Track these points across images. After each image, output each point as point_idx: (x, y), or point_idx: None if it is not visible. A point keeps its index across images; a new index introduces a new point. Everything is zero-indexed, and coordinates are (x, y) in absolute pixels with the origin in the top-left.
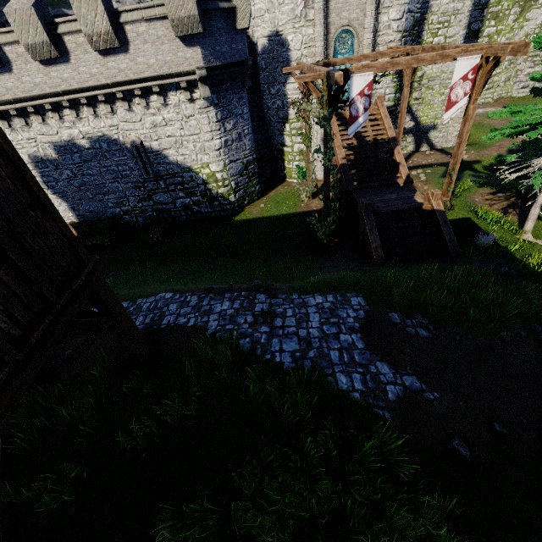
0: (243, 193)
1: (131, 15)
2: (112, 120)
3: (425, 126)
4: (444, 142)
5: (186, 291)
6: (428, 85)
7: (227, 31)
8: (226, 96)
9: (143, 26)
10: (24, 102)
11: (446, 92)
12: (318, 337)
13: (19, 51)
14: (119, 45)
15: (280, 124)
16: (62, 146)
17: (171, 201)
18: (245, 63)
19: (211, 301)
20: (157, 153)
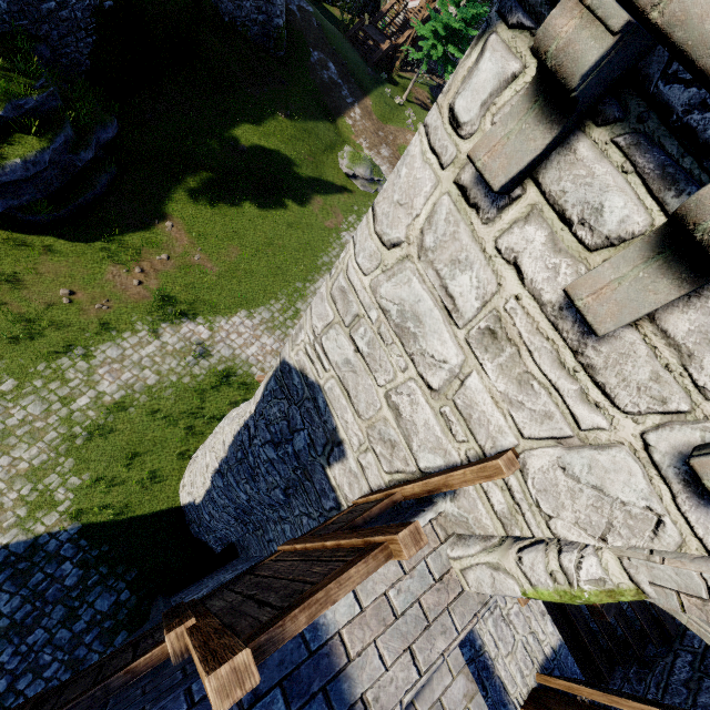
0: None
1: None
2: None
3: None
4: None
5: None
6: None
7: None
8: None
9: None
10: None
11: None
12: None
13: None
14: None
15: None
16: None
17: None
18: None
19: None
20: None
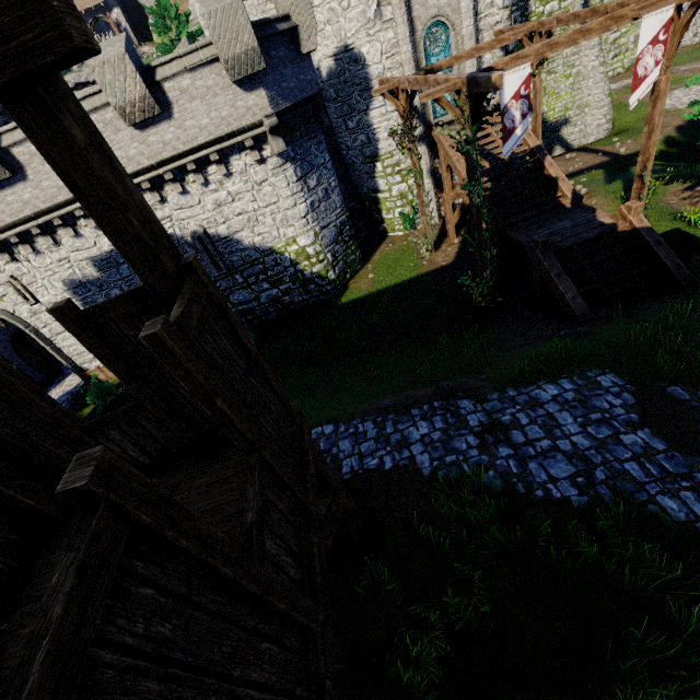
0: (343, 265)
1: (169, 68)
2: (162, 211)
3: (554, 123)
4: (582, 138)
5: (351, 418)
6: (548, 68)
7: (291, 60)
8: (302, 145)
9: (187, 79)
10: (48, 214)
11: (574, 73)
12: (591, 447)
13: (31, 150)
14: (160, 111)
15: (368, 164)
16: (103, 259)
17: (254, 298)
18: (318, 96)
19: (397, 426)
20: (227, 240)
